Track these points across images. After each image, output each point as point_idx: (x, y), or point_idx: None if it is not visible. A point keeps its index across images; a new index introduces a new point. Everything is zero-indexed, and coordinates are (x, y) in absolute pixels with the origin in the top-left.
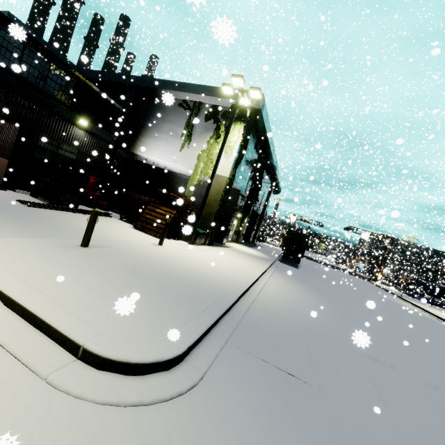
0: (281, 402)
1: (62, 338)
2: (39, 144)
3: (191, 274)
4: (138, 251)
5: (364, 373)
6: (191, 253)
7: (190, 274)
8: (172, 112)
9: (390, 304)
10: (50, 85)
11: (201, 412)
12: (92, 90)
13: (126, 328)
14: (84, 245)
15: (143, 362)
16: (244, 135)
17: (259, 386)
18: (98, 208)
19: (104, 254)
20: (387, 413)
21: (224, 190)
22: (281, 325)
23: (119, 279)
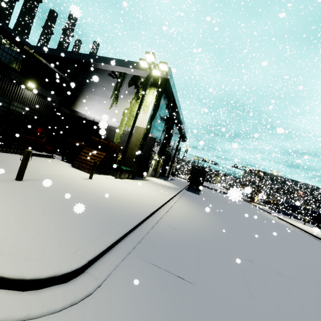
0: (166, 302)
1: None
2: None
3: (110, 200)
4: (68, 183)
5: (239, 271)
6: (115, 185)
7: (109, 200)
8: (104, 80)
9: (262, 218)
10: (2, 54)
11: (89, 320)
12: (38, 60)
13: (32, 247)
14: (18, 179)
15: (39, 278)
16: (157, 97)
17: (149, 290)
18: (45, 152)
19: (35, 186)
20: (253, 302)
21: (142, 138)
22: (179, 237)
23: (41, 206)
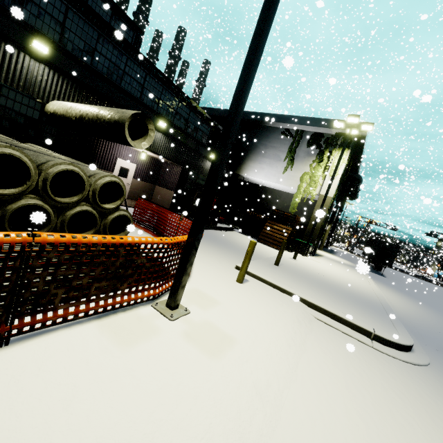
0: None
1: (357, 328)
2: (188, 177)
3: (344, 286)
4: (296, 266)
5: None
6: (316, 265)
7: (343, 286)
8: (275, 139)
9: None
10: (198, 133)
11: None
12: (219, 130)
13: (375, 325)
14: (277, 264)
15: (405, 345)
16: (348, 160)
17: None
18: None
19: (291, 271)
20: None
21: (328, 209)
22: (431, 332)
23: (326, 292)
